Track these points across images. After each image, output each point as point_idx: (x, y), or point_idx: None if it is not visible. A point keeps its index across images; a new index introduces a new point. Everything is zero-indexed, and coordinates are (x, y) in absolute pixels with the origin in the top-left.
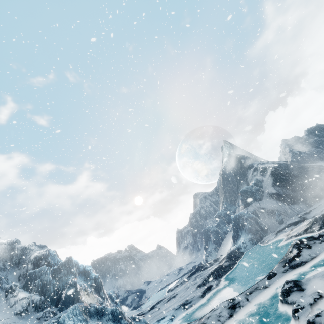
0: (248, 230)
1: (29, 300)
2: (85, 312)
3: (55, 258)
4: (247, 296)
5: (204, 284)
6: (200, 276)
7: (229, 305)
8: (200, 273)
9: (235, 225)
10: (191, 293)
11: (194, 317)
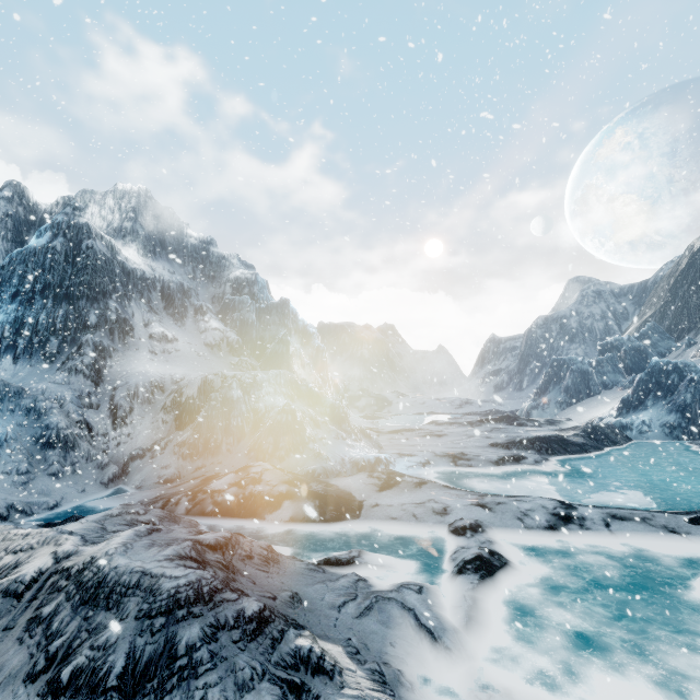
0: (679, 406)
1: (223, 335)
2: (293, 387)
3: (264, 293)
4: (610, 519)
5: (507, 448)
6: (503, 430)
7: (556, 509)
8: (506, 427)
9: (647, 381)
10: (473, 447)
11: (467, 484)
